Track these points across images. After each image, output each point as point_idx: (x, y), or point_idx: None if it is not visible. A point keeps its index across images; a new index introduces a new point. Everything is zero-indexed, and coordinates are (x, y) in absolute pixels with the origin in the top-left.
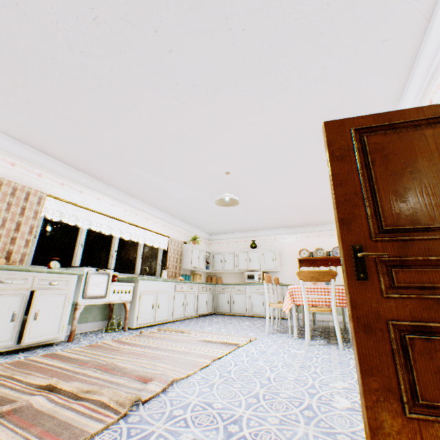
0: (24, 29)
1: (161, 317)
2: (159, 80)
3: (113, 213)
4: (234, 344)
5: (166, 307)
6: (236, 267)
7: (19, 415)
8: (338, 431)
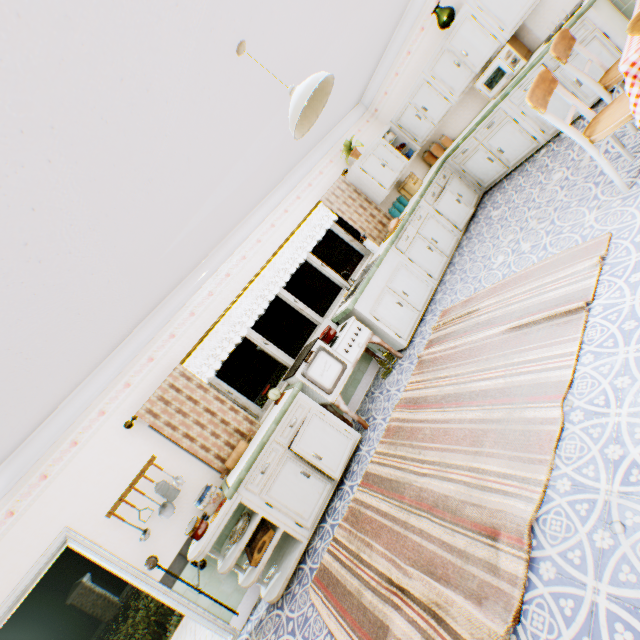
0: None
1: (422, 299)
2: None
3: (241, 280)
4: (573, 310)
5: (415, 282)
6: (451, 98)
7: None
8: None
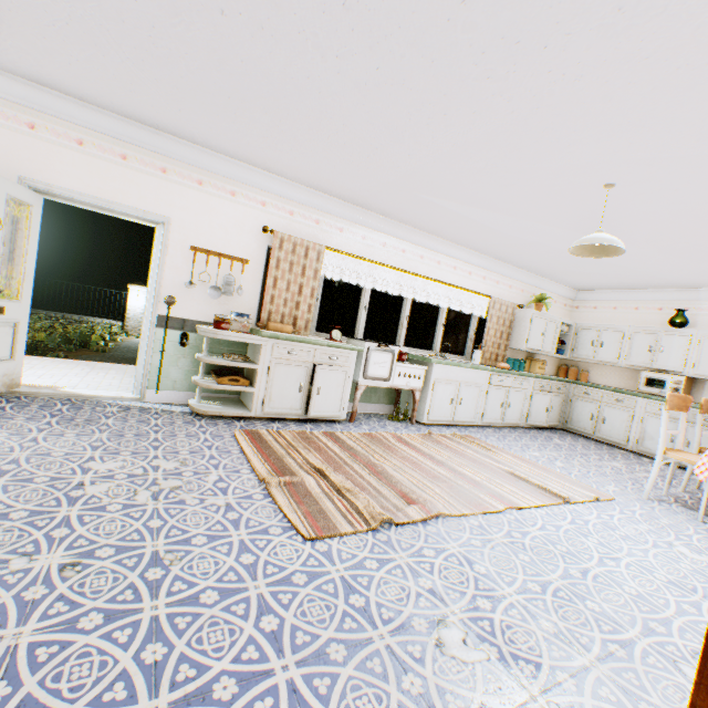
0: (274, 55)
1: (462, 418)
2: (449, 56)
3: (404, 263)
4: (558, 495)
5: (472, 405)
6: (621, 359)
7: (295, 489)
8: (650, 700)
